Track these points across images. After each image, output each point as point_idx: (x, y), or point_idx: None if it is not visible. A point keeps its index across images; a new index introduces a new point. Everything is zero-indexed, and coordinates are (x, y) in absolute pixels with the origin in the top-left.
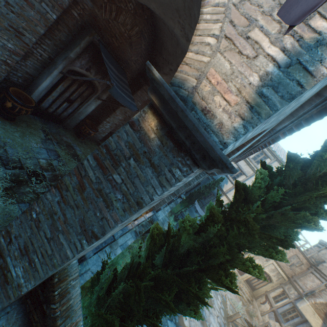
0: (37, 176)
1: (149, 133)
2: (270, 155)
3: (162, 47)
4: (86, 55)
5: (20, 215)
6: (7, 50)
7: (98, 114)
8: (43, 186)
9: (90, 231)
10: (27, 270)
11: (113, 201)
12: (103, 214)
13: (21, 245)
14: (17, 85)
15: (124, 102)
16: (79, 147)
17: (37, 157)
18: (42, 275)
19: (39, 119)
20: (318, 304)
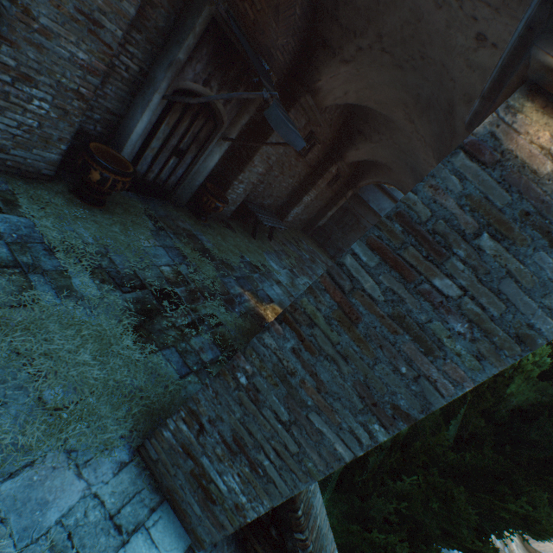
0: (168, 297)
1: (535, 162)
2: None
3: (339, 2)
4: (202, 52)
5: (211, 380)
6: (77, 66)
7: (221, 171)
8: (182, 313)
9: (388, 406)
10: (249, 481)
11: (442, 338)
12: (417, 369)
13: (226, 436)
14: (94, 138)
15: (287, 134)
16: (206, 236)
17: (156, 263)
18: (284, 490)
19: (136, 197)
20: None
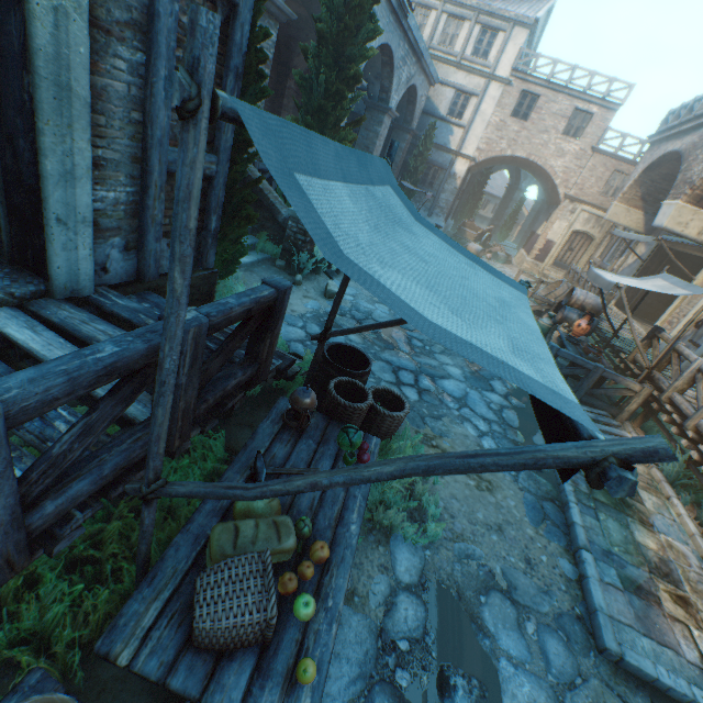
0: None
1: None
2: (499, 24)
3: None
4: None
5: None
6: None
7: None
8: None
9: None
10: None
11: None
12: None
13: None
14: None
15: None
16: None
17: None
18: None
19: None
20: (628, 193)
